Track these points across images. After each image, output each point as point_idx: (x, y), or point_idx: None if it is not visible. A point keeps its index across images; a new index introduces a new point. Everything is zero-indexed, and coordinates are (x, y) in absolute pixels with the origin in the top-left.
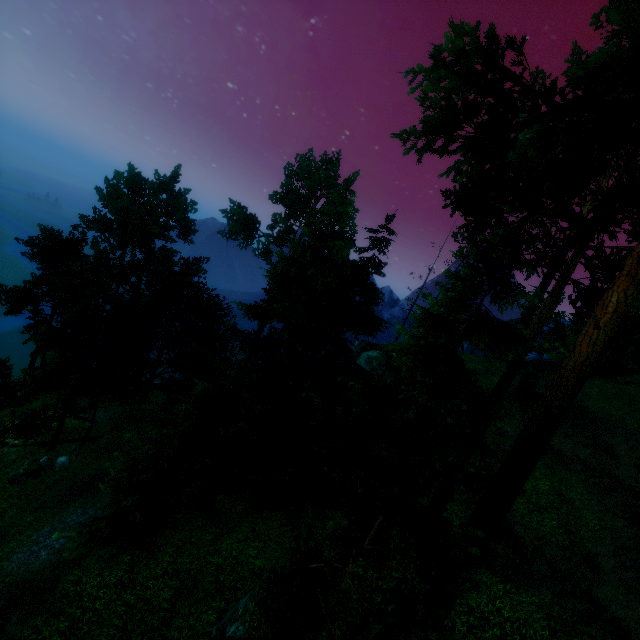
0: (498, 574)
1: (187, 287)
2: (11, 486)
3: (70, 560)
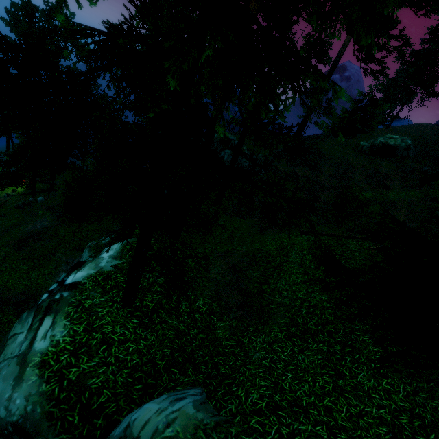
0: (240, 217)
1: (89, 96)
2: (17, 210)
3: (51, 226)
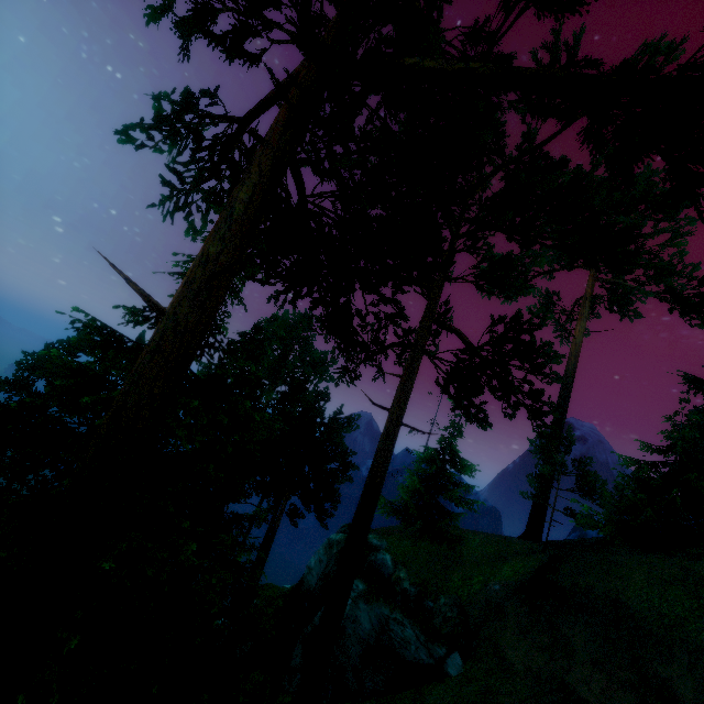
0: None
1: None
2: None
3: None
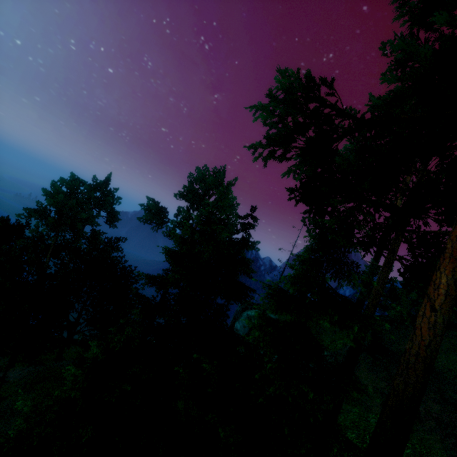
0: None
1: (106, 260)
2: None
3: None
